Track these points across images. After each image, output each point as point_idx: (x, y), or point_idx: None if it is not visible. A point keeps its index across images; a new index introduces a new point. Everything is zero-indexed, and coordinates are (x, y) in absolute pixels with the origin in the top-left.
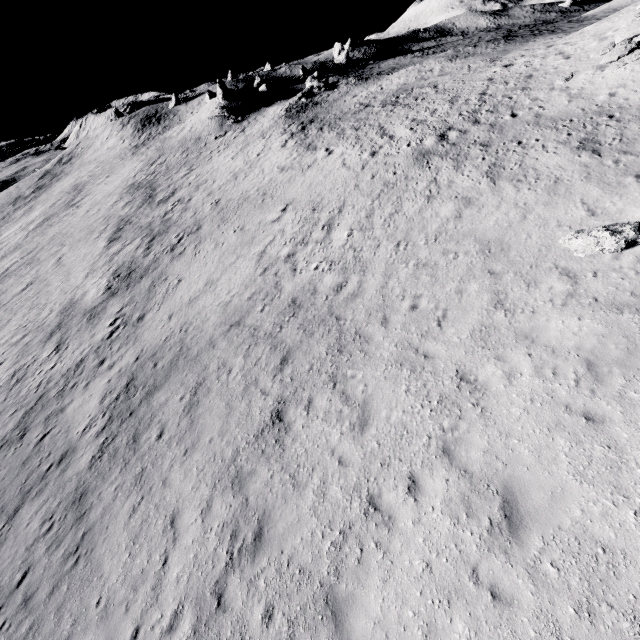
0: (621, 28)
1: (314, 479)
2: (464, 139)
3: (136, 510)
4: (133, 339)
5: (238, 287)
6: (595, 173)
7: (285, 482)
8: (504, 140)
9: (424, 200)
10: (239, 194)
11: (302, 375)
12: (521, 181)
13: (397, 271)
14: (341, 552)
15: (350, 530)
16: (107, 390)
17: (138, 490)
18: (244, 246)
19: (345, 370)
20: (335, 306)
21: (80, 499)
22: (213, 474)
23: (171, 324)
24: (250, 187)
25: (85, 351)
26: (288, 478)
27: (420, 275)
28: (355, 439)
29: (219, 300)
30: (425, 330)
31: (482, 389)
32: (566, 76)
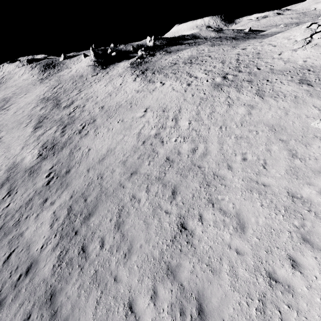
0: (296, 35)
1: (224, 265)
2: (237, 78)
3: (99, 302)
4: (65, 185)
5: (129, 152)
6: (314, 94)
7: (205, 269)
8: (259, 79)
9: (227, 106)
10: (115, 103)
11: (189, 200)
12: (276, 97)
13: (226, 141)
14: (266, 315)
15: (265, 298)
16: (54, 218)
17: (96, 287)
18: (126, 130)
19: (216, 196)
20: (195, 160)
21: (50, 299)
22: (150, 269)
23: (90, 174)
24: (121, 100)
25: (31, 194)
26: (206, 266)
27: (240, 142)
28: (241, 237)
29: (119, 159)
30: (257, 171)
31: (308, 201)
32: (278, 53)
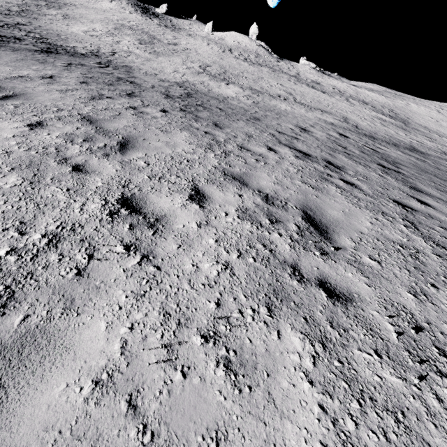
0: None
1: None
2: None
3: None
4: None
5: None
6: None
7: None
8: None
9: None
10: (384, 102)
11: None
12: None
13: None
14: None
15: None
16: None
17: None
18: (443, 126)
19: None
20: None
21: None
22: None
23: None
24: (385, 101)
25: None
26: None
27: None
28: None
29: None
30: None
31: None
32: None
